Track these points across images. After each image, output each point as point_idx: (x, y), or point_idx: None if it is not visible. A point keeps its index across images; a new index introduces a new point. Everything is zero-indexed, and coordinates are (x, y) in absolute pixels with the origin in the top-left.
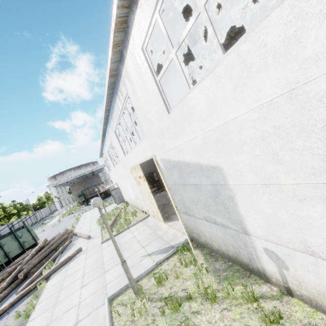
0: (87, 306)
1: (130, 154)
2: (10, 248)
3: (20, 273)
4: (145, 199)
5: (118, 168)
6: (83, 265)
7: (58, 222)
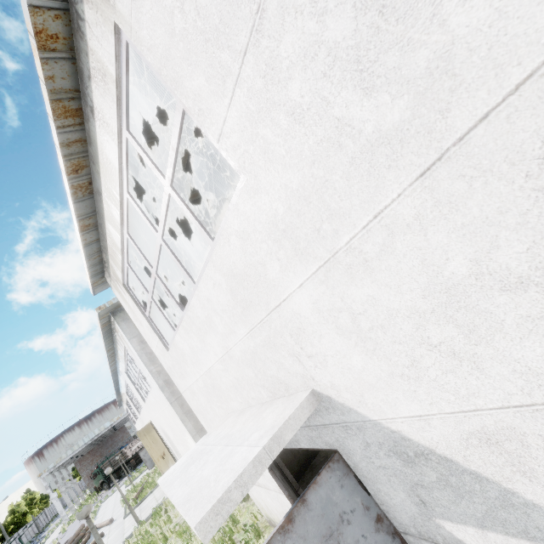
0: None
1: (141, 414)
2: None
3: None
4: None
5: (139, 423)
6: (106, 543)
7: (63, 533)
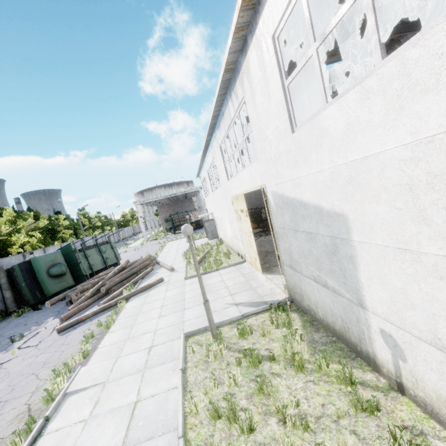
0: (163, 335)
1: (234, 179)
2: (94, 261)
3: (102, 287)
4: (244, 240)
5: (217, 194)
6: (163, 296)
7: (141, 246)
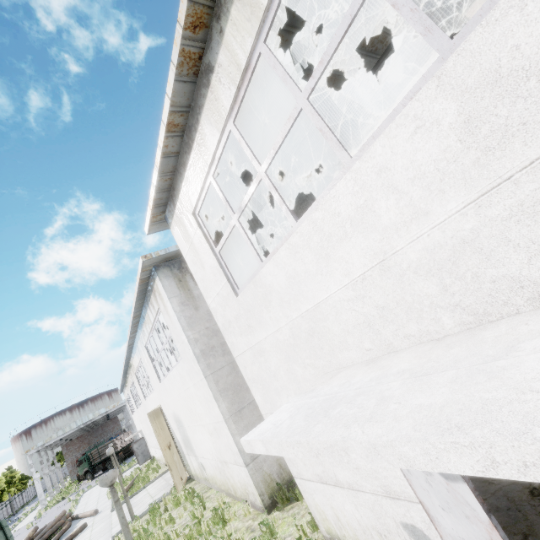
0: None
1: (148, 399)
2: None
3: None
4: None
5: (141, 410)
6: (89, 535)
7: (39, 518)
